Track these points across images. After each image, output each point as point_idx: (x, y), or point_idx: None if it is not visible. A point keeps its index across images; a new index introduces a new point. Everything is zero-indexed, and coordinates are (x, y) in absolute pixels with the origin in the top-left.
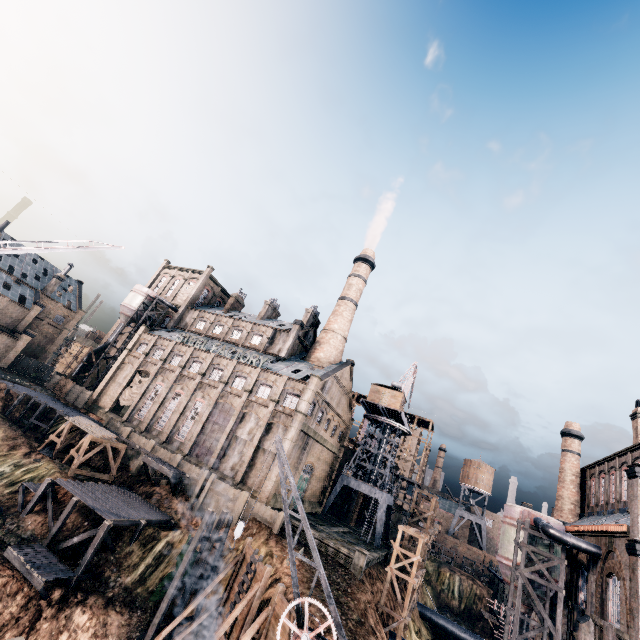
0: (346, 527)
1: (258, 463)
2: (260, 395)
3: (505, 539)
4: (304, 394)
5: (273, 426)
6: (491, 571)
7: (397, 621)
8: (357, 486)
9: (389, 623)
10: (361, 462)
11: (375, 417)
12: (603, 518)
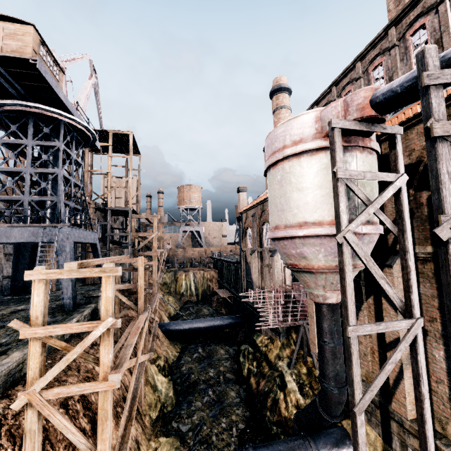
0: (19, 304)
1: None
2: None
3: (290, 191)
4: None
5: None
6: (215, 258)
7: None
8: (2, 236)
9: None
10: (4, 196)
11: (2, 106)
12: None
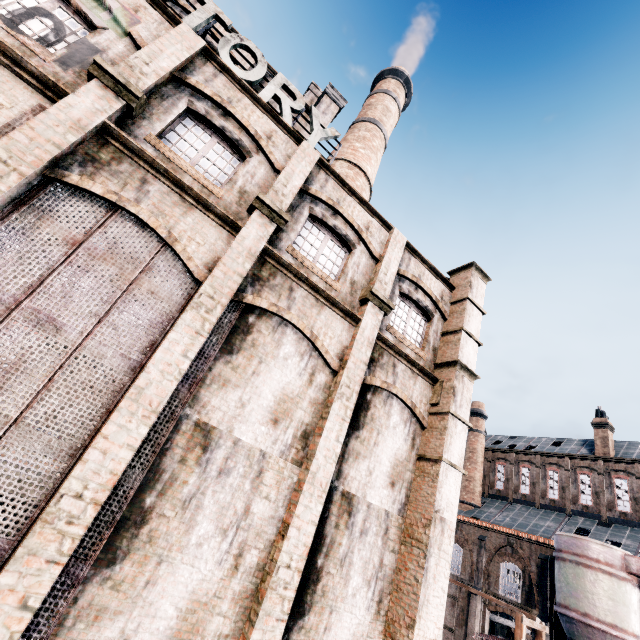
0: None
1: (330, 570)
2: (308, 256)
3: (604, 595)
4: (469, 317)
5: (373, 399)
6: None
7: None
8: None
9: None
10: None
11: None
12: (567, 521)
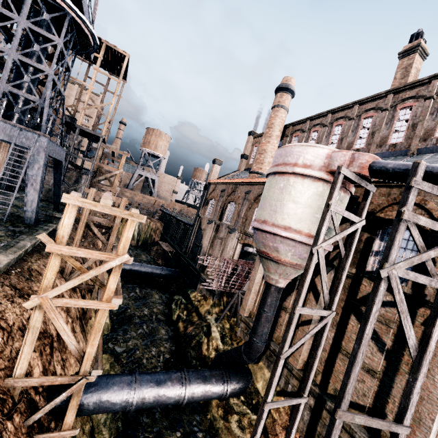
0: None
1: None
2: None
3: (287, 200)
4: None
5: None
6: (166, 212)
7: (67, 391)
8: None
9: (51, 368)
10: None
11: None
12: None
